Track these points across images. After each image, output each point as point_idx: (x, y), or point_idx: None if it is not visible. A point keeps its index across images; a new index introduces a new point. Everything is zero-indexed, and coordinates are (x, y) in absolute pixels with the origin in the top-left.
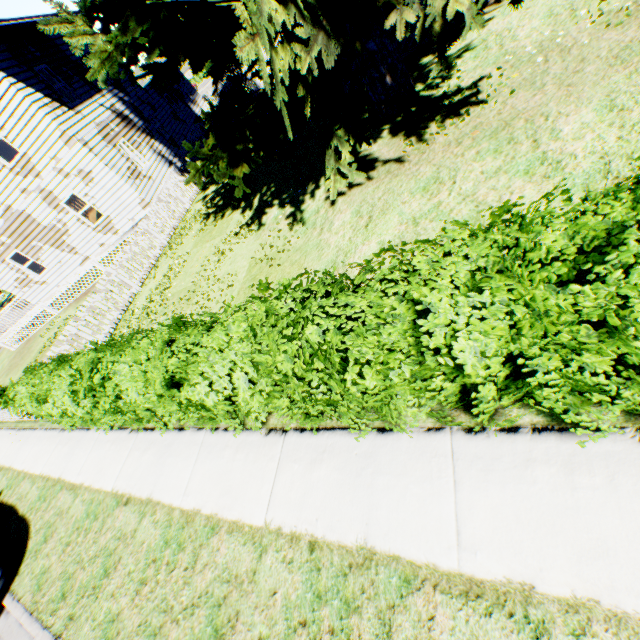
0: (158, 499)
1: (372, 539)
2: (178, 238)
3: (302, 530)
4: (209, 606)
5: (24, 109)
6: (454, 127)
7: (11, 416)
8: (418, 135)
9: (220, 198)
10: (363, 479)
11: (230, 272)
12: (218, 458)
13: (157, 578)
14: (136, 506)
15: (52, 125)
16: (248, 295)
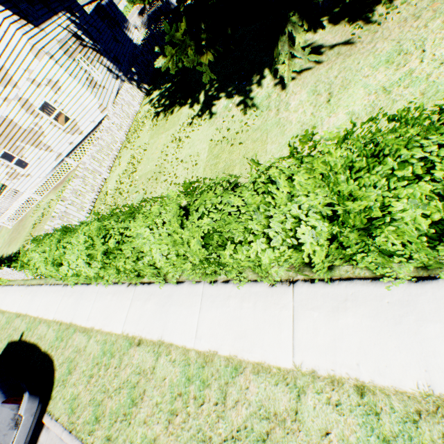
0: (169, 341)
1: (439, 387)
2: (134, 134)
3: (342, 374)
4: (251, 440)
5: None
6: (406, 5)
7: (20, 276)
8: (364, 19)
9: (165, 99)
10: (405, 326)
11: (191, 154)
12: (223, 307)
13: (187, 410)
14: (149, 347)
15: (23, 39)
16: (214, 170)
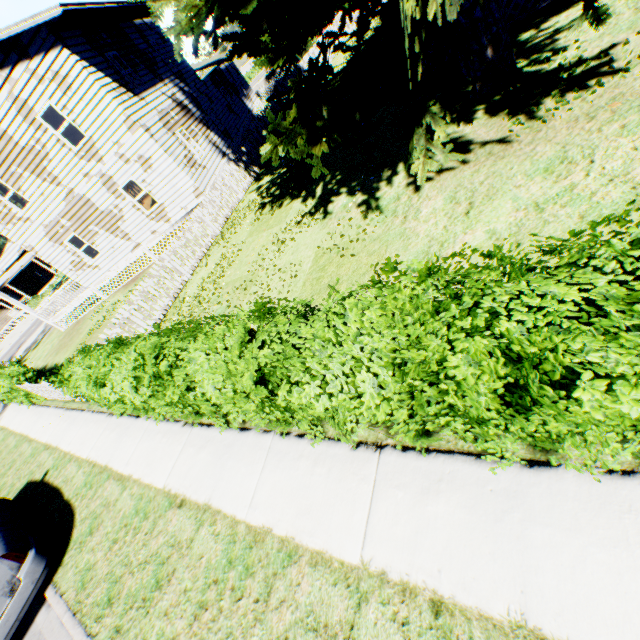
0: (218, 507)
1: (535, 616)
2: (231, 227)
3: (418, 581)
4: None
5: (93, 93)
6: (580, 101)
7: (60, 395)
8: (527, 113)
9: (276, 188)
10: (507, 526)
11: (292, 262)
12: (291, 469)
13: (220, 605)
14: (192, 511)
15: (118, 110)
16: (316, 286)
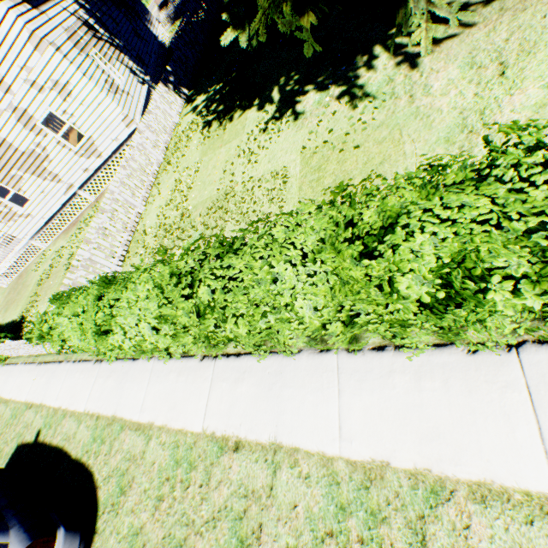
0: (292, 445)
1: None
2: (175, 152)
3: None
4: None
5: None
6: None
7: (28, 351)
8: None
9: (217, 104)
10: None
11: (273, 170)
12: (383, 388)
13: None
14: (255, 453)
15: (17, 23)
16: (318, 188)
